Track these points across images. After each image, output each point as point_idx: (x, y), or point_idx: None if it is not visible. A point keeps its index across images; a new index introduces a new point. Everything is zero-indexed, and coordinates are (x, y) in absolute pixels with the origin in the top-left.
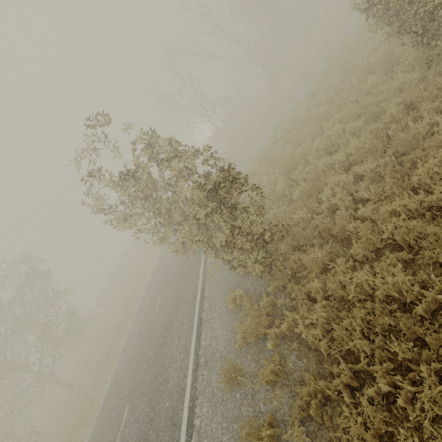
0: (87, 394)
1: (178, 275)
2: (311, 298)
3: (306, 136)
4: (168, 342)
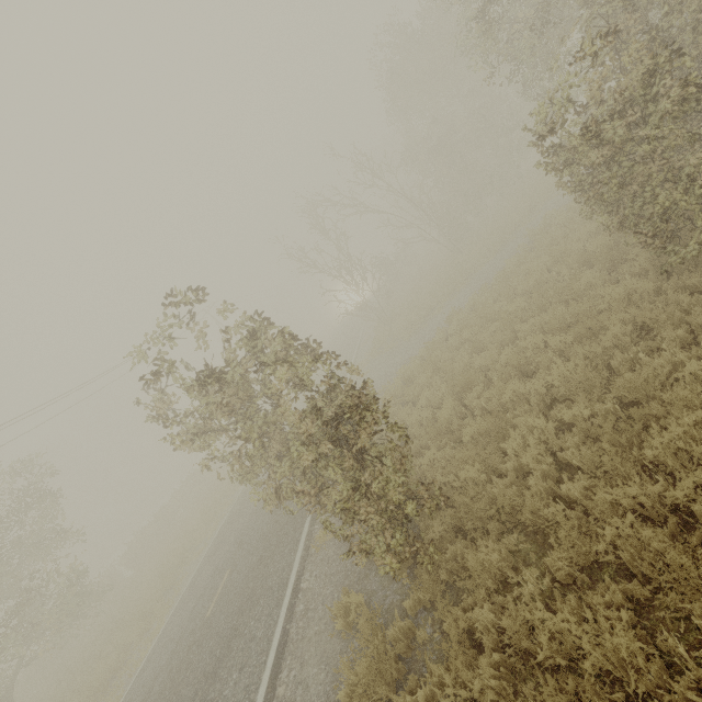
0: None
1: (265, 536)
2: (478, 637)
3: (492, 339)
4: (221, 673)
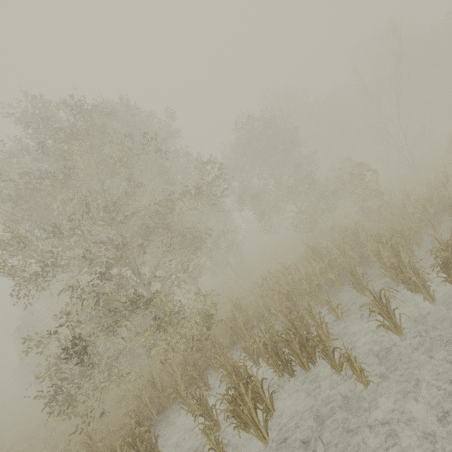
0: None
1: None
2: None
3: None
4: None
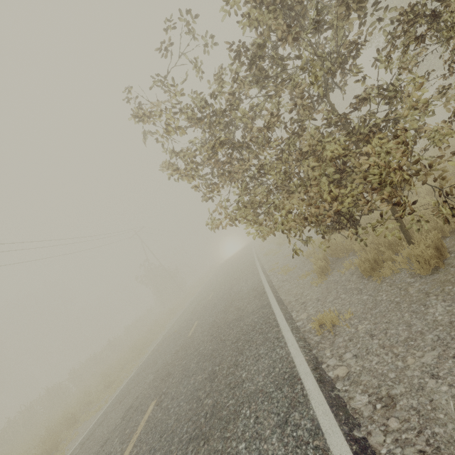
0: None
1: (210, 355)
2: None
3: None
4: None
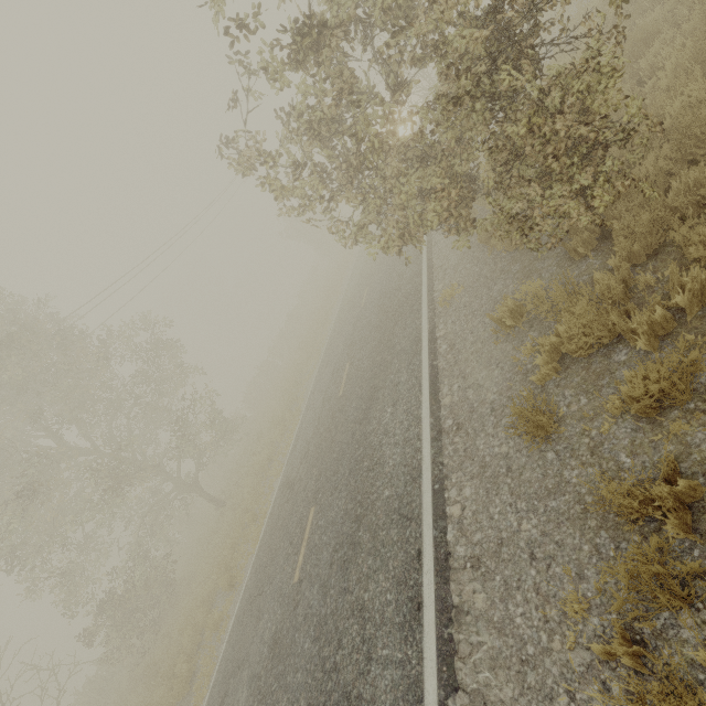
0: (245, 509)
1: (378, 327)
2: None
3: None
4: (373, 415)
